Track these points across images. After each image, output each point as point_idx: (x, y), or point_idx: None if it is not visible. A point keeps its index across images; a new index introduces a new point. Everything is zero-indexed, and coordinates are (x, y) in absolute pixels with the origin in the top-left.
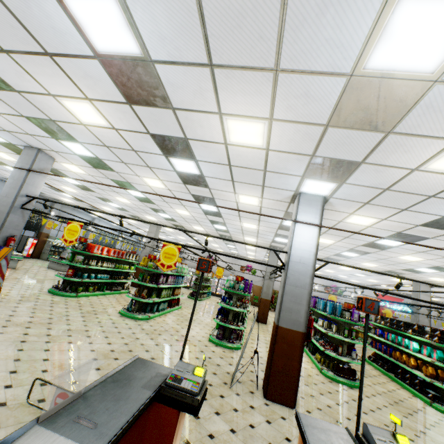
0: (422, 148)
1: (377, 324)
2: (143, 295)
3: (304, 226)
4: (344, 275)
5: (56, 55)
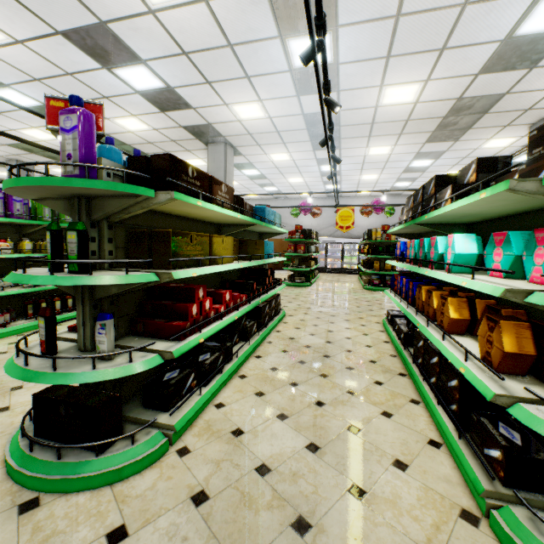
0: None
1: (394, 229)
2: None
3: None
4: (402, 181)
5: None
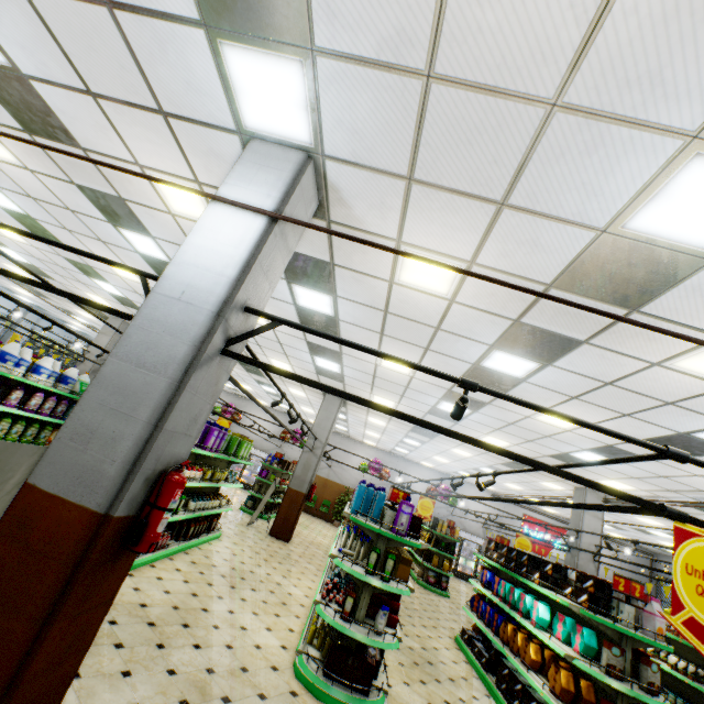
0: None
1: (485, 559)
2: None
3: (231, 211)
4: (467, 472)
5: None
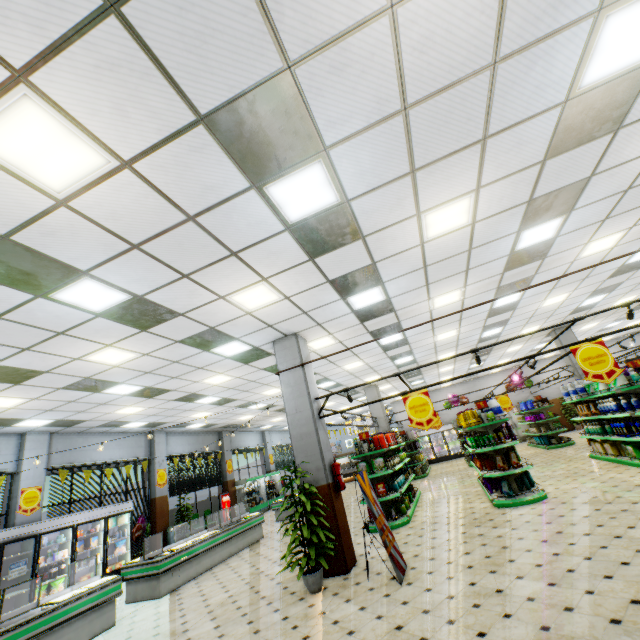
0: None
1: None
2: (515, 463)
3: None
4: None
5: (495, 135)
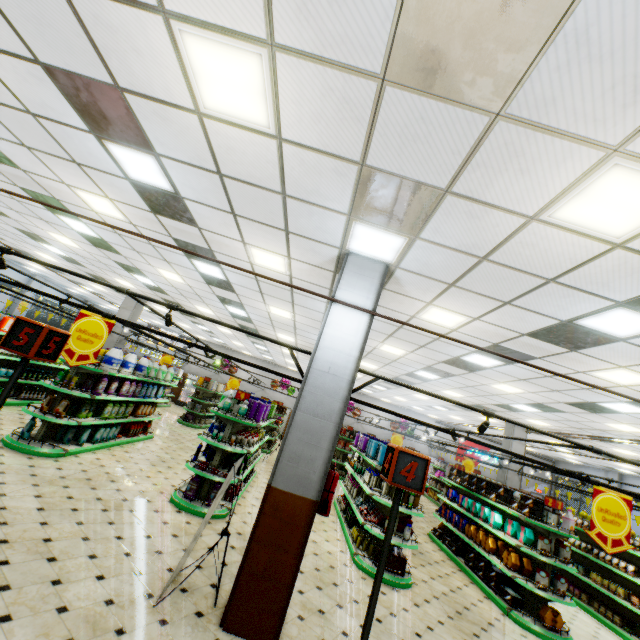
0: (551, 164)
1: (451, 482)
2: (57, 411)
3: (347, 310)
4: (420, 407)
5: None
